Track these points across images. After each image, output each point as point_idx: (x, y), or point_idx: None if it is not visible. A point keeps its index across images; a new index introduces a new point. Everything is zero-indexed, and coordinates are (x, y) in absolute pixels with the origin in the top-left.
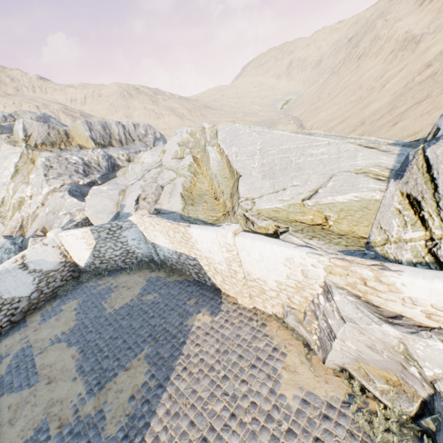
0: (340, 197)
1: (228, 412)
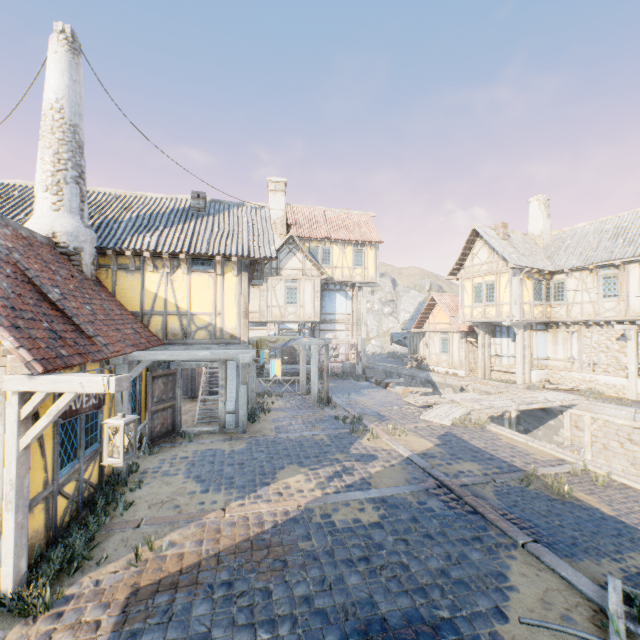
0: None
1: None
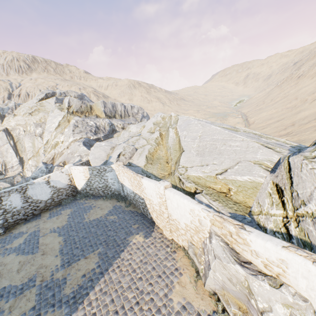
0: (239, 177)
1: (135, 300)
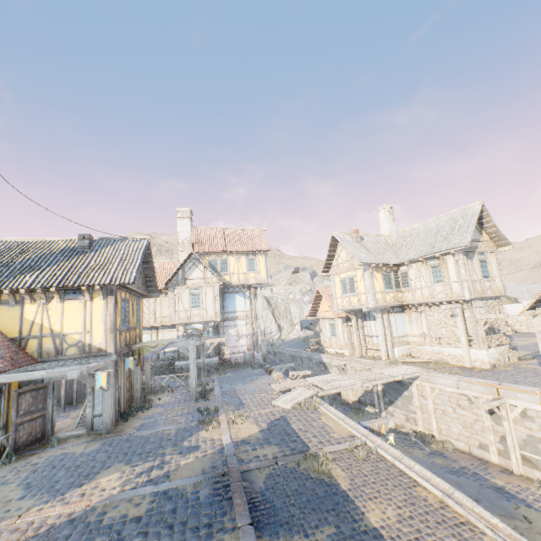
0: None
1: None
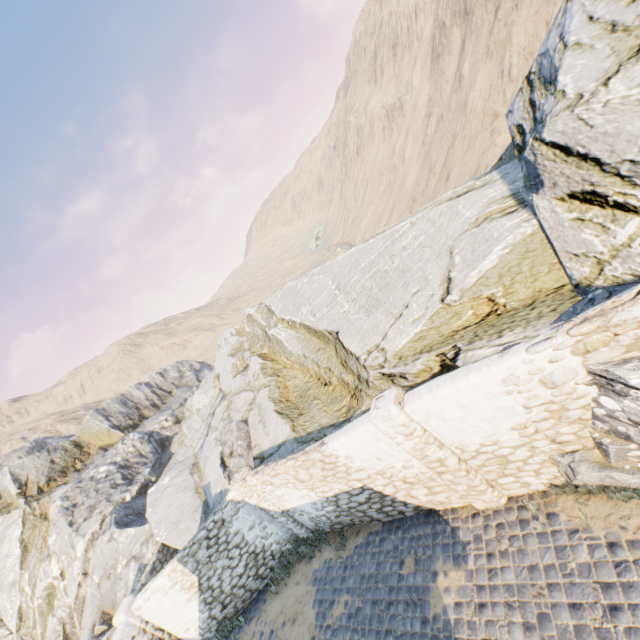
0: (485, 263)
1: None
